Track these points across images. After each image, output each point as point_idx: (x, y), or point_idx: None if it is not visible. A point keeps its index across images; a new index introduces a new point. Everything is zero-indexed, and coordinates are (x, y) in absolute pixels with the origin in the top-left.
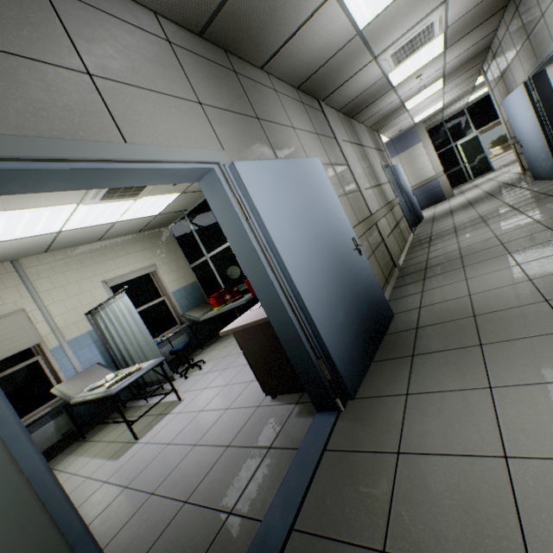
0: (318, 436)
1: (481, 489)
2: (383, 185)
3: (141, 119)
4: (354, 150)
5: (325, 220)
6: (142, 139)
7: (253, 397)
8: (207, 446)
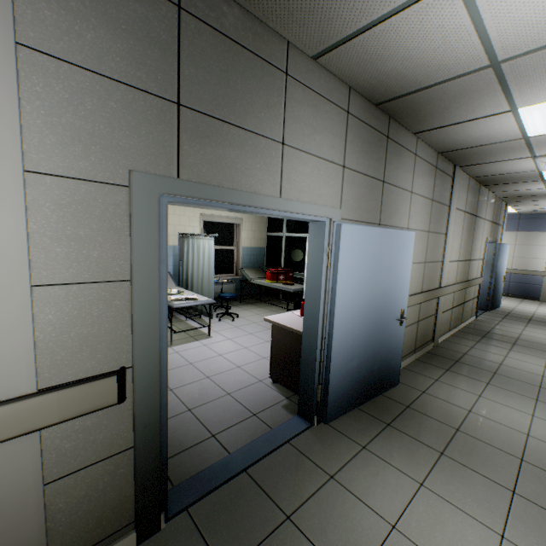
0: (289, 430)
1: (365, 530)
2: (473, 261)
3: (297, 178)
4: (463, 220)
5: (387, 287)
6: (290, 194)
7: (260, 371)
8: (216, 384)
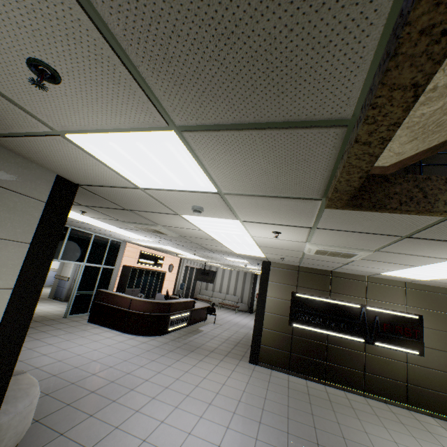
0: None
1: None
2: None
3: None
4: None
5: None
6: None
7: None
8: None
